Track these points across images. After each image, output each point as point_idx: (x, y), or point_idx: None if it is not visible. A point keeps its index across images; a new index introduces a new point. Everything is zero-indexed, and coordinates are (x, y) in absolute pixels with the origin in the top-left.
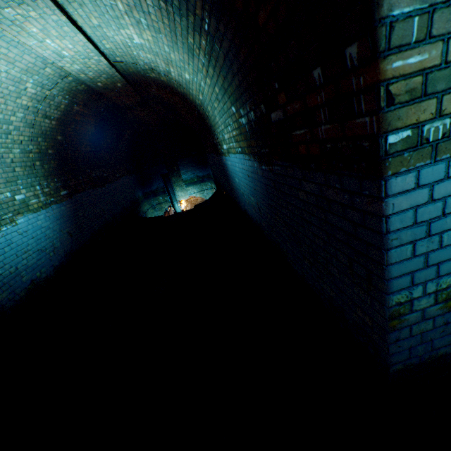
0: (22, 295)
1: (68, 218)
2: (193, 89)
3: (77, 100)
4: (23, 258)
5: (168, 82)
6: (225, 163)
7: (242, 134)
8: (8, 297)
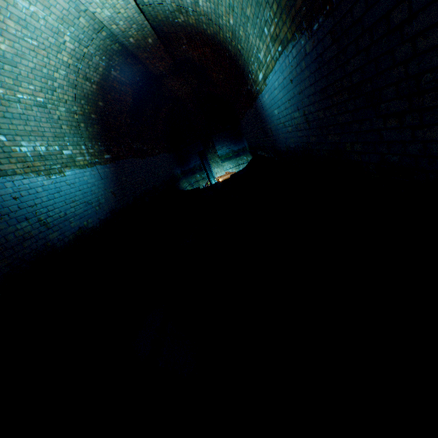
0: (70, 239)
1: (112, 179)
2: (222, 13)
3: (114, 63)
4: (71, 206)
5: (197, 24)
6: (261, 104)
7: (282, 13)
8: (58, 238)
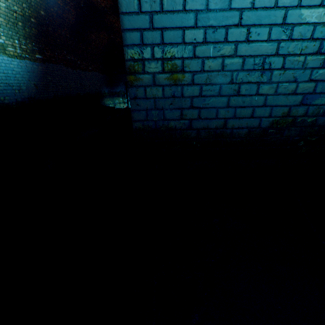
0: None
1: (38, 75)
2: None
3: None
4: None
5: None
6: None
7: None
8: None
